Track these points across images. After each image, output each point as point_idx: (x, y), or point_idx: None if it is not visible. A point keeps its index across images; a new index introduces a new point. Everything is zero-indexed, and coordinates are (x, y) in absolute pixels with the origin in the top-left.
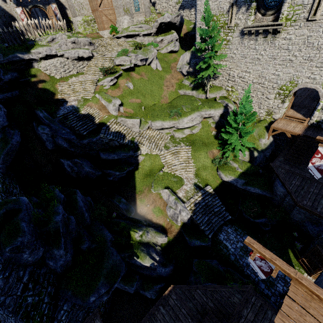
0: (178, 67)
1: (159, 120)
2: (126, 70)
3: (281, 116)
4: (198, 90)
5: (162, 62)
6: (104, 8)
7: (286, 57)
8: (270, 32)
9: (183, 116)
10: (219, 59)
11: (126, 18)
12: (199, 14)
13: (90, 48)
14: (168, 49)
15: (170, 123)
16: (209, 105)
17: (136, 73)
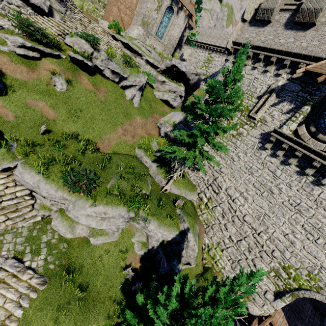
0: (161, 121)
1: (38, 171)
2: (77, 63)
3: (262, 315)
4: (162, 167)
5: (145, 101)
6: (123, 2)
7: (324, 226)
8: (317, 166)
9: (92, 197)
10: (215, 147)
11: (139, 29)
12: (221, 78)
13: (57, 5)
14: (164, 96)
15: (56, 192)
16: (156, 208)
17: (91, 79)
